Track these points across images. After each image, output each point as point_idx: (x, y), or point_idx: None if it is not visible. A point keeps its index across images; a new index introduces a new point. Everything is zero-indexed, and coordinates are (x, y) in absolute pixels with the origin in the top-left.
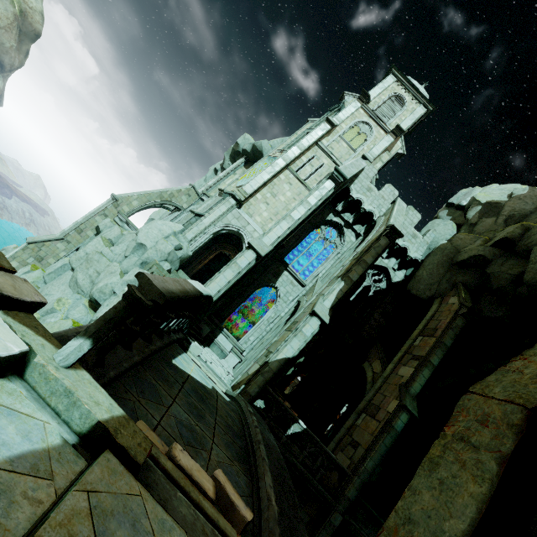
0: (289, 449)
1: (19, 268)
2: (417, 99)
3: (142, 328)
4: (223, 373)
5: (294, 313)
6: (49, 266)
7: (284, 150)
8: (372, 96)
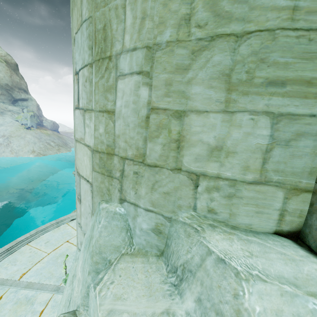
0: None
1: None
2: None
3: None
4: None
5: None
6: None
7: None
8: None
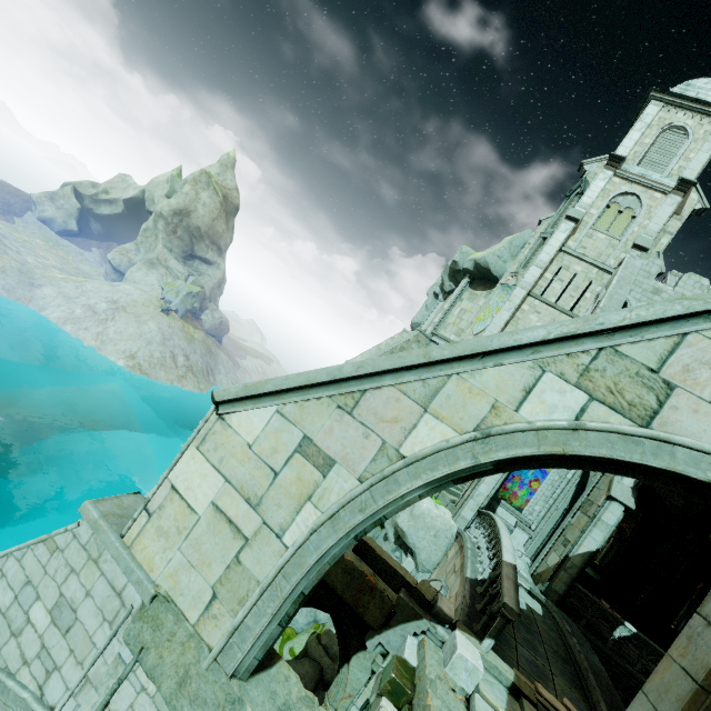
0: (619, 652)
1: None
2: (710, 115)
3: (490, 601)
4: (518, 561)
5: (585, 474)
6: None
7: (518, 273)
8: (627, 148)
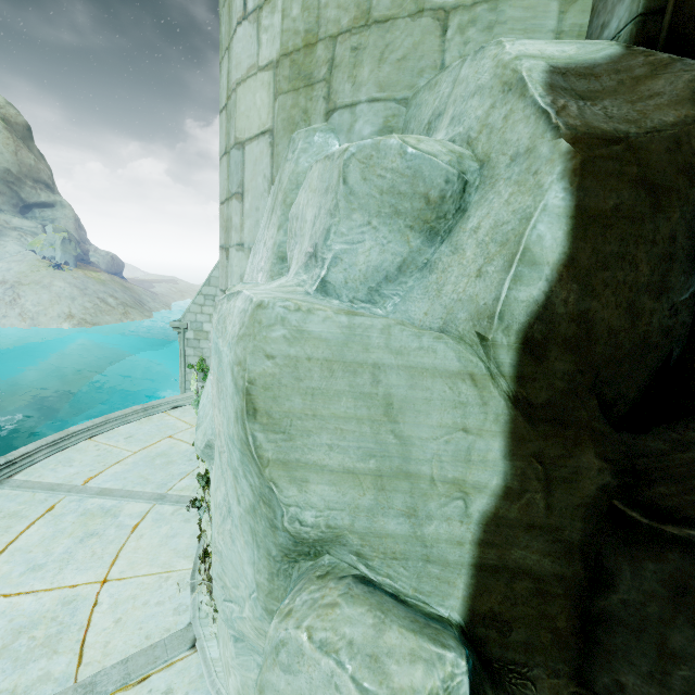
0: None
1: None
2: None
3: None
4: None
5: None
6: None
7: None
8: None
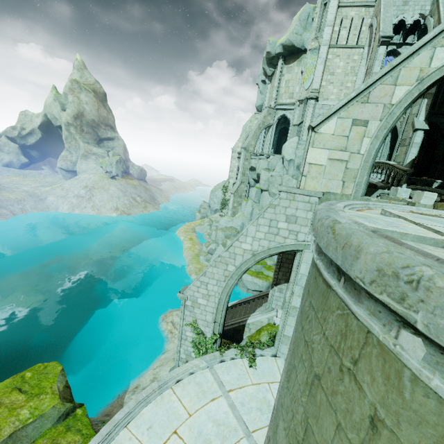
0: None
1: (237, 205)
2: None
3: (393, 180)
4: None
5: (393, 132)
6: (250, 196)
7: (317, 37)
8: None
